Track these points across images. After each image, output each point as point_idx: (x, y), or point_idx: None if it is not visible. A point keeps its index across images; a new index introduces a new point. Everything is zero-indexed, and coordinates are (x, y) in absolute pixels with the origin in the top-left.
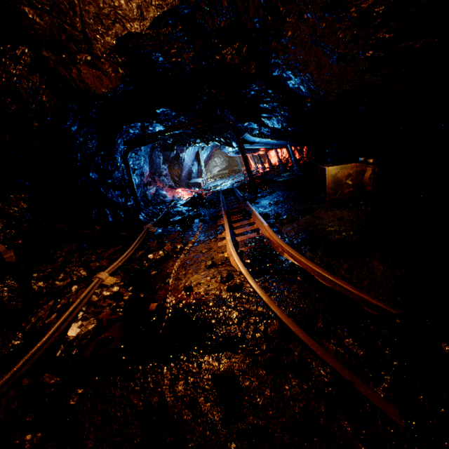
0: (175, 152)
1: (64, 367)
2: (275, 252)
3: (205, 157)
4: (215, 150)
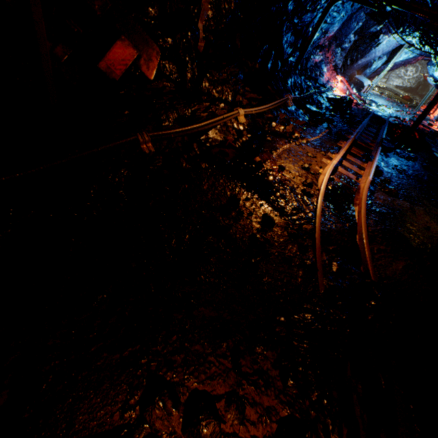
0: (379, 28)
1: (202, 148)
2: (352, 200)
3: (402, 60)
4: (421, 58)
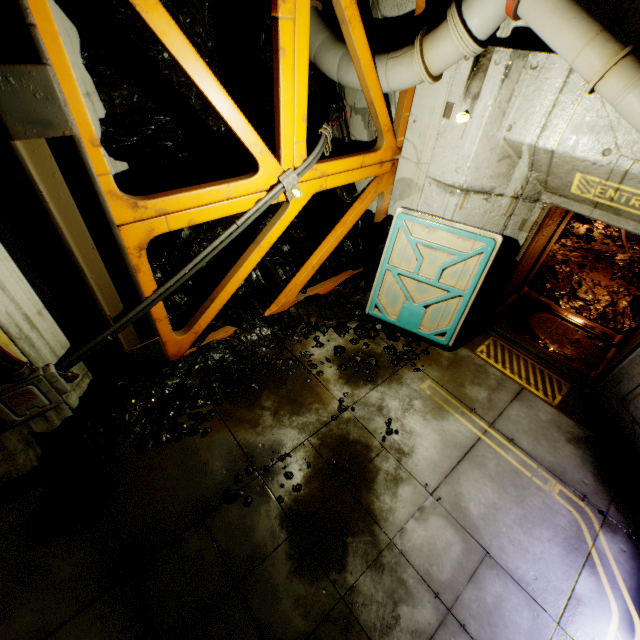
0: None
1: None
2: None
3: None
4: None
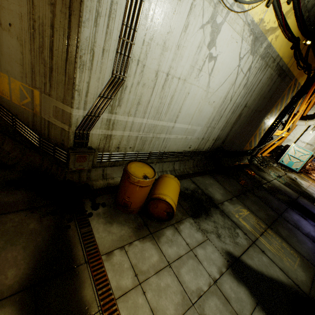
0: None
1: None
2: None
3: None
4: None
